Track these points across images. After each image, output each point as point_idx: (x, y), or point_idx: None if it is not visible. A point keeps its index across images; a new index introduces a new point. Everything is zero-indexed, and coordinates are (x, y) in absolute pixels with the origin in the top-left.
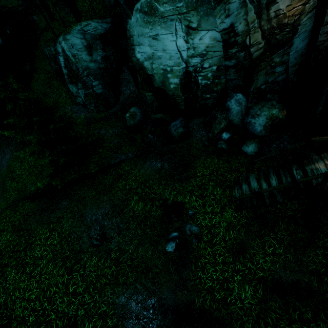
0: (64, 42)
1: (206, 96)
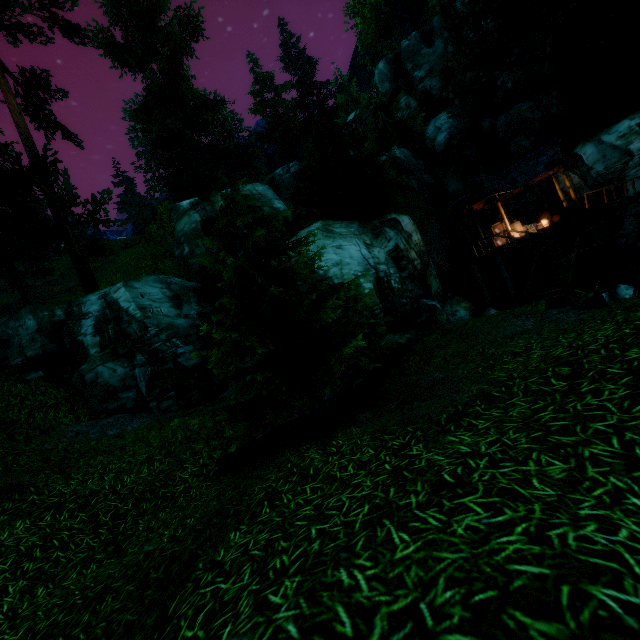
0: (125, 288)
1: (404, 300)
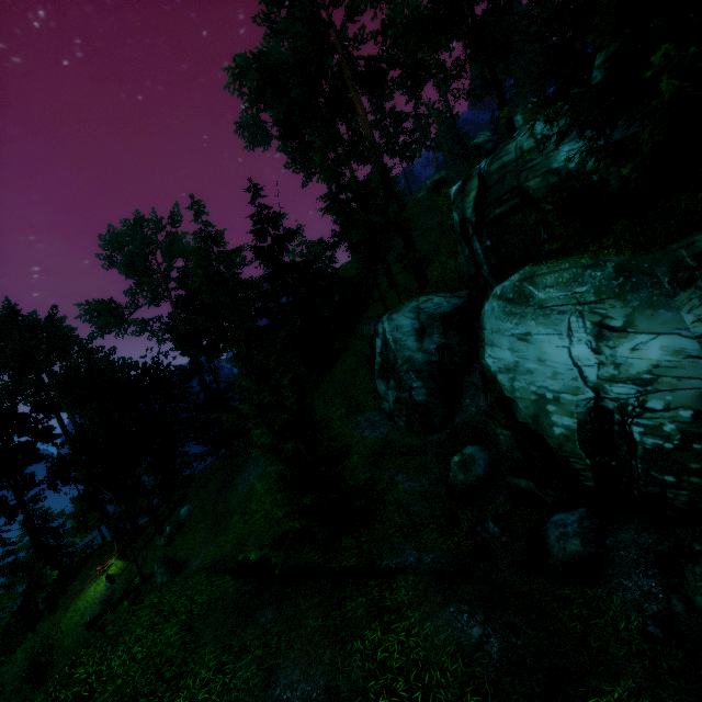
0: (387, 322)
1: (663, 476)
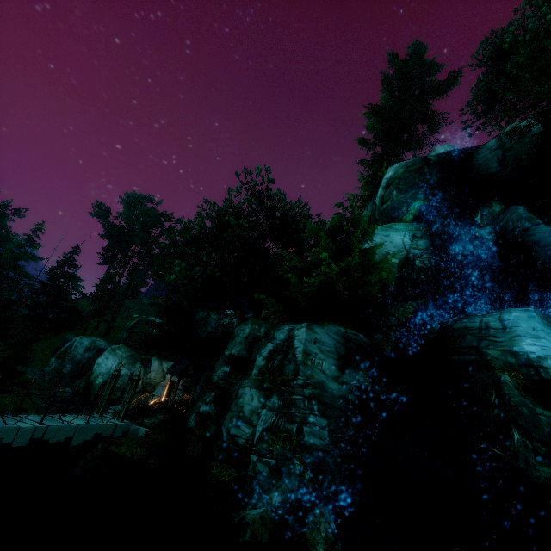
0: (80, 338)
1: None
